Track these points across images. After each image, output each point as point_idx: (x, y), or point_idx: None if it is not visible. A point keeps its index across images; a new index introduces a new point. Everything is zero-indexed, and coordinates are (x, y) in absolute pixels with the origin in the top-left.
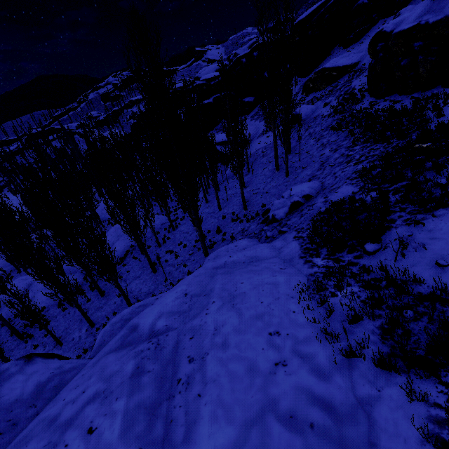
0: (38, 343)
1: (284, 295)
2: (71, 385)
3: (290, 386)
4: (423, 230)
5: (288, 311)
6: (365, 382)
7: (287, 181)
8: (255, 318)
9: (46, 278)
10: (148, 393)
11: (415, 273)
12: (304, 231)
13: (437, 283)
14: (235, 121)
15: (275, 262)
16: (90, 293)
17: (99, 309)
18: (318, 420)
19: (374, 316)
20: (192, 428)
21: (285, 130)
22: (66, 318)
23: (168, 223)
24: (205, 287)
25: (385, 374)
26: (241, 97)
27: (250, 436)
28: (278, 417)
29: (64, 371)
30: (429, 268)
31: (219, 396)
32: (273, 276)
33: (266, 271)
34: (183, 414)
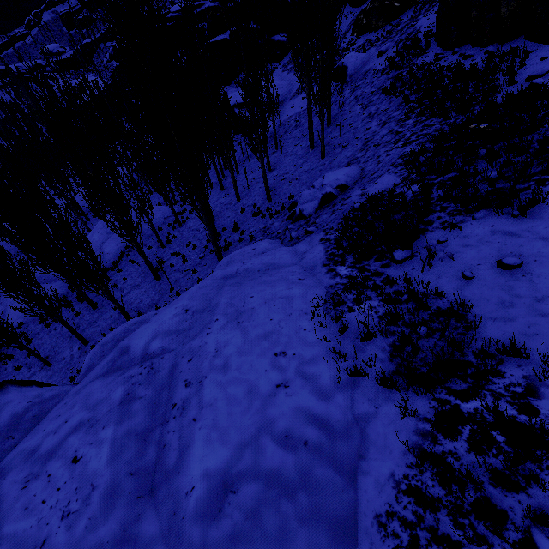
0: (21, 364)
1: (297, 311)
2: (52, 415)
3: (289, 408)
4: (459, 235)
5: (299, 329)
6: (365, 400)
7: (322, 164)
8: (262, 337)
9: (13, 290)
10: (139, 420)
11: (439, 286)
12: (333, 232)
13: (456, 298)
14: (253, 75)
15: (294, 270)
16: (79, 305)
17: (92, 324)
18: (313, 438)
19: (388, 333)
20: (185, 451)
21: (321, 92)
22: (52, 336)
23: (172, 217)
24: (210, 302)
25: (386, 392)
26: (270, 33)
27: (243, 456)
28: (273, 437)
29: (44, 400)
30: (454, 280)
31: (215, 419)
32: (288, 289)
33: (282, 282)
34: (177, 439)
